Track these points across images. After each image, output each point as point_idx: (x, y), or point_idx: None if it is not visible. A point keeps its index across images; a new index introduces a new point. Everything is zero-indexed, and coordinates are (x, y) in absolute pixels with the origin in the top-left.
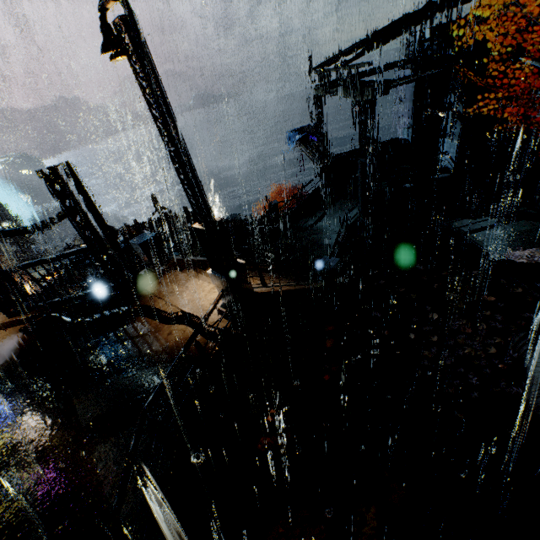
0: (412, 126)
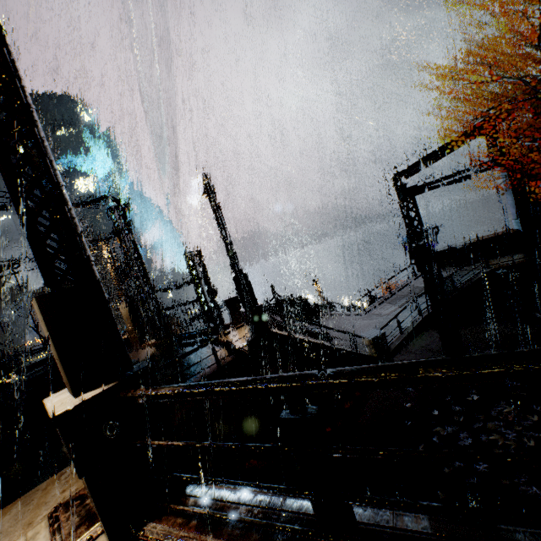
0: (518, 216)
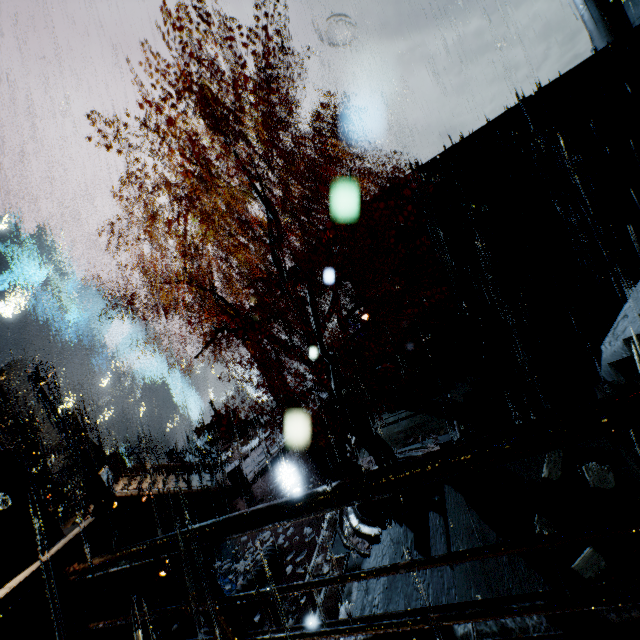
0: None
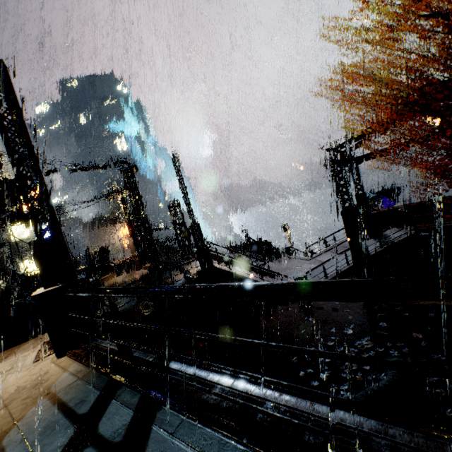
0: None
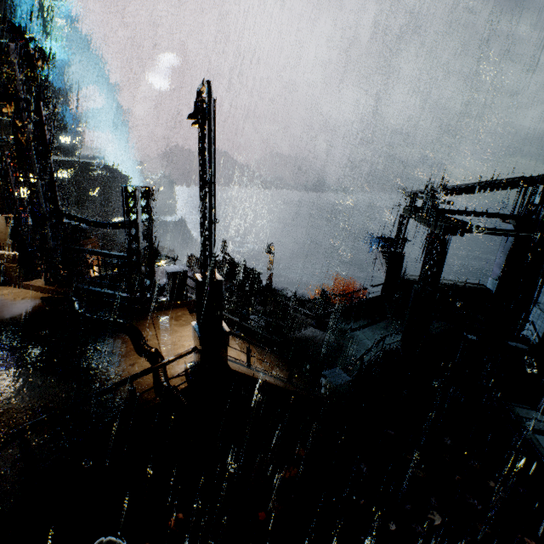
0: (500, 279)
